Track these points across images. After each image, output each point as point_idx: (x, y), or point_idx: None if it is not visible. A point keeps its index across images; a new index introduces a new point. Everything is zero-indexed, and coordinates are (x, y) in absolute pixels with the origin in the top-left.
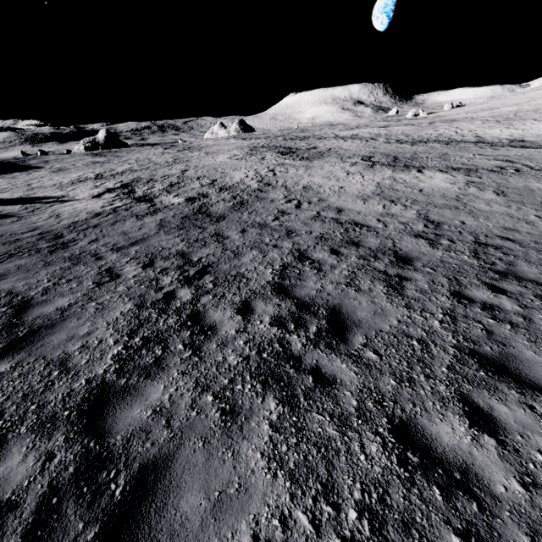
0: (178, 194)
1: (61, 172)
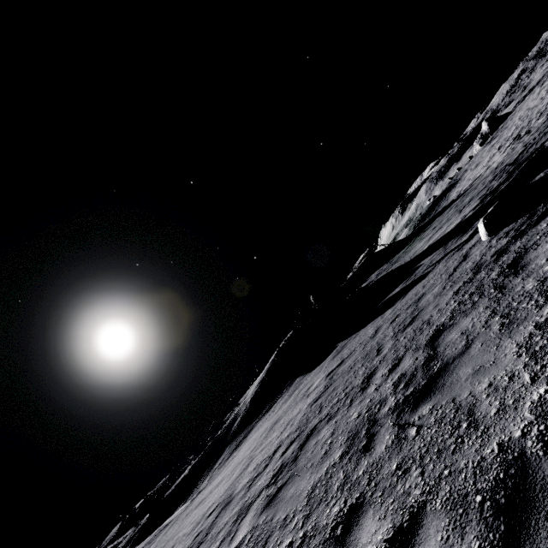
0: (543, 116)
1: (478, 165)
